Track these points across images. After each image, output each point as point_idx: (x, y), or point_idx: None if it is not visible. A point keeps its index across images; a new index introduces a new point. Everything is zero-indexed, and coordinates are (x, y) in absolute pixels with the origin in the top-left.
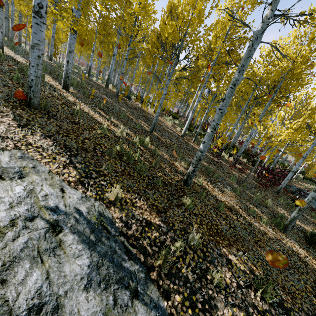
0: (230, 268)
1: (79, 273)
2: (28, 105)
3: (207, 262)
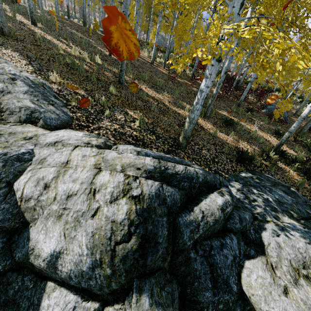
0: (125, 115)
1: (22, 90)
2: (2, 34)
3: (109, 110)
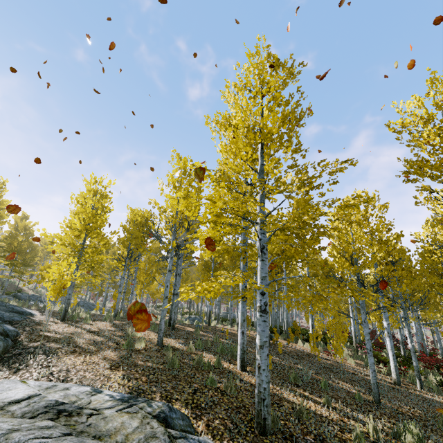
0: None
1: None
2: (263, 431)
3: None
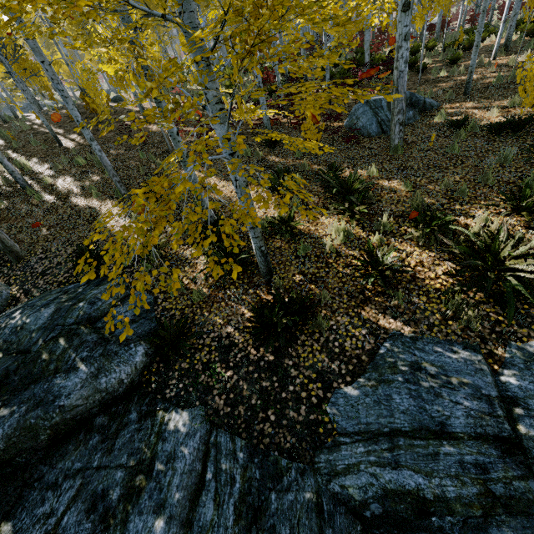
0: None
1: None
2: None
3: None
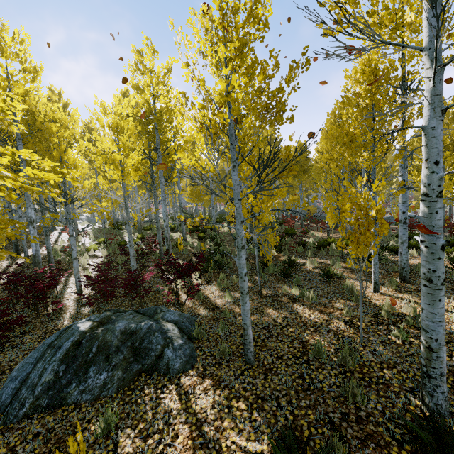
0: None
1: None
2: None
3: None
